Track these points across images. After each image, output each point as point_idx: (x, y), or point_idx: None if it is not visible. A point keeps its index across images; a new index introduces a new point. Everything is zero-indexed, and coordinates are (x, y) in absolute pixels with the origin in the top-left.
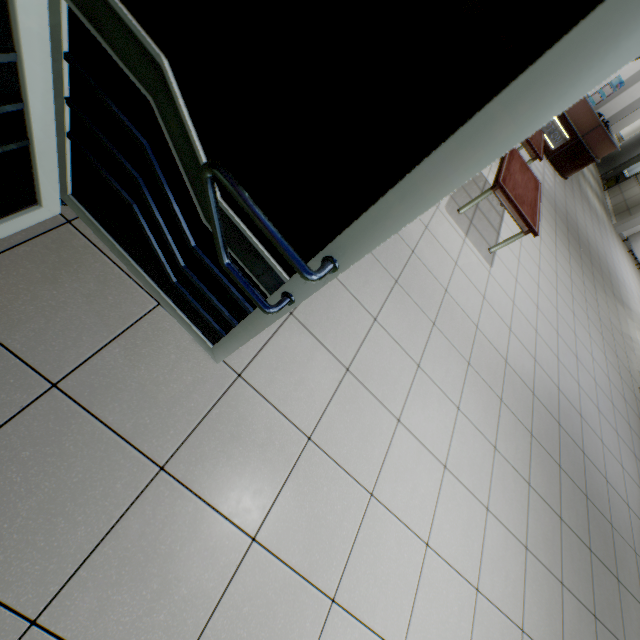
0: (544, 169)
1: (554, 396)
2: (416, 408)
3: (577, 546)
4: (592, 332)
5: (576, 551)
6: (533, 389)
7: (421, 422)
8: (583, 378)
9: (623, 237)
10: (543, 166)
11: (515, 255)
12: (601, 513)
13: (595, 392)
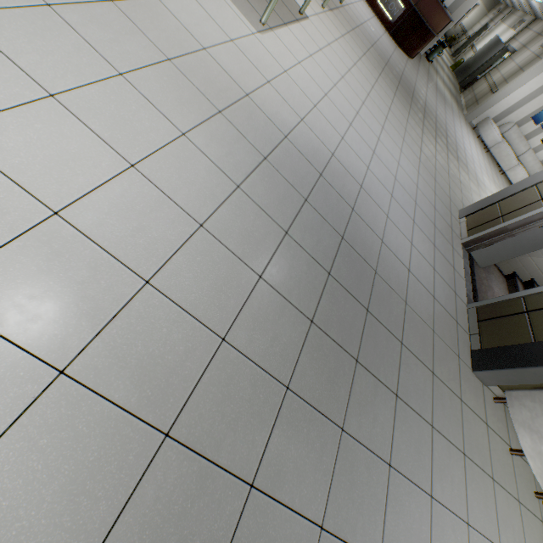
0: (382, 37)
1: (323, 156)
2: (15, 27)
3: (307, 263)
4: (406, 151)
5: (303, 265)
6: (288, 135)
7: (19, 42)
8: (378, 168)
9: (473, 126)
10: (382, 35)
11: (307, 50)
12: (362, 258)
13: (392, 184)
